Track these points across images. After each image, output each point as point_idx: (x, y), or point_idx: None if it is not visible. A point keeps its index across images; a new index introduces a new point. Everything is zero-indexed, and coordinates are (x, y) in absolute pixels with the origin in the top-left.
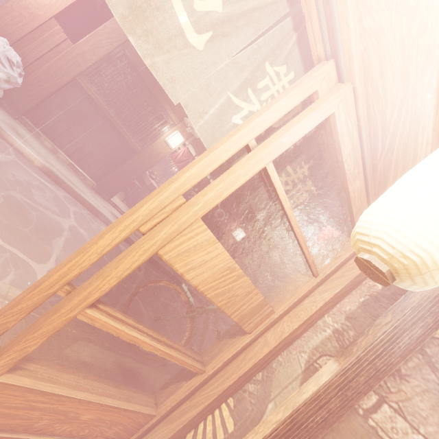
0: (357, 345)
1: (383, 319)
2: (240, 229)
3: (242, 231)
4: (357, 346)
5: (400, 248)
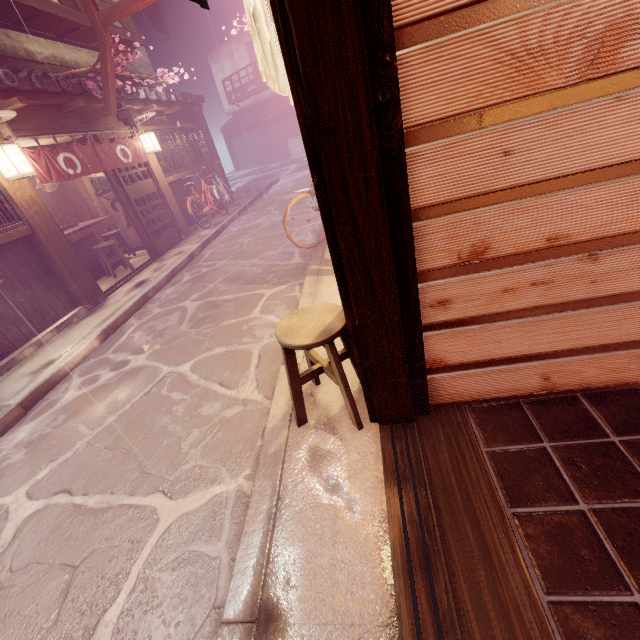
0: None
1: None
2: (146, 138)
3: (150, 136)
4: None
5: None
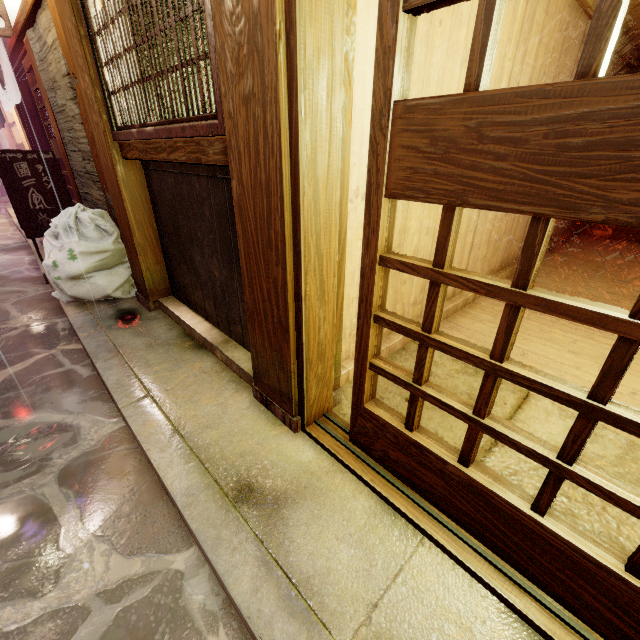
0: None
1: None
2: None
3: None
4: None
5: None
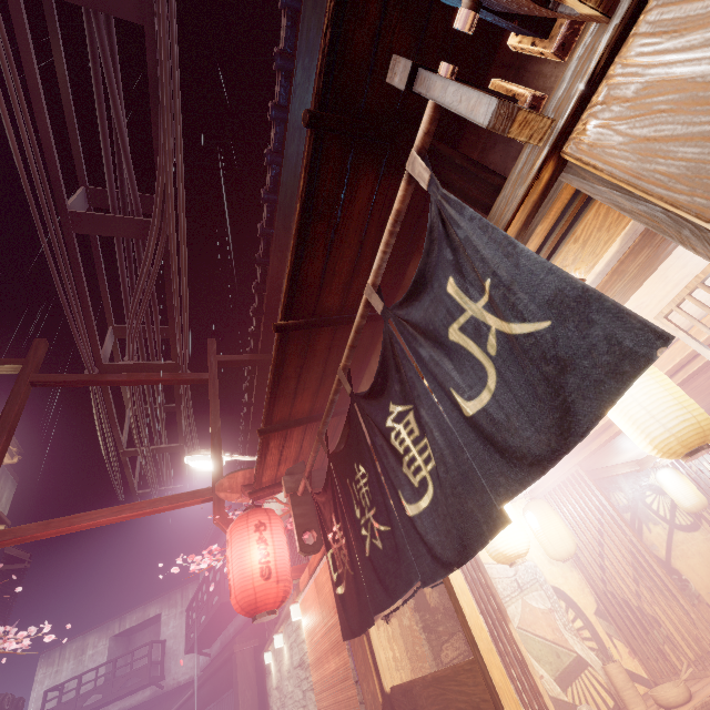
0: (501, 603)
1: (488, 579)
2: None
3: None
4: (501, 604)
5: (527, 547)
